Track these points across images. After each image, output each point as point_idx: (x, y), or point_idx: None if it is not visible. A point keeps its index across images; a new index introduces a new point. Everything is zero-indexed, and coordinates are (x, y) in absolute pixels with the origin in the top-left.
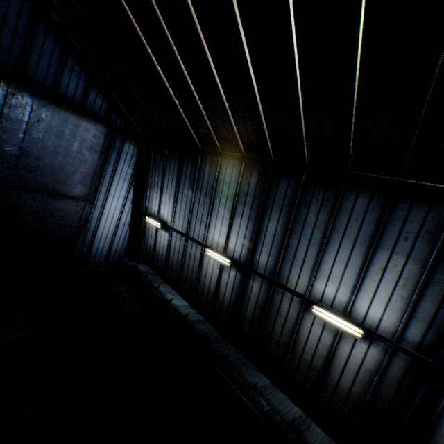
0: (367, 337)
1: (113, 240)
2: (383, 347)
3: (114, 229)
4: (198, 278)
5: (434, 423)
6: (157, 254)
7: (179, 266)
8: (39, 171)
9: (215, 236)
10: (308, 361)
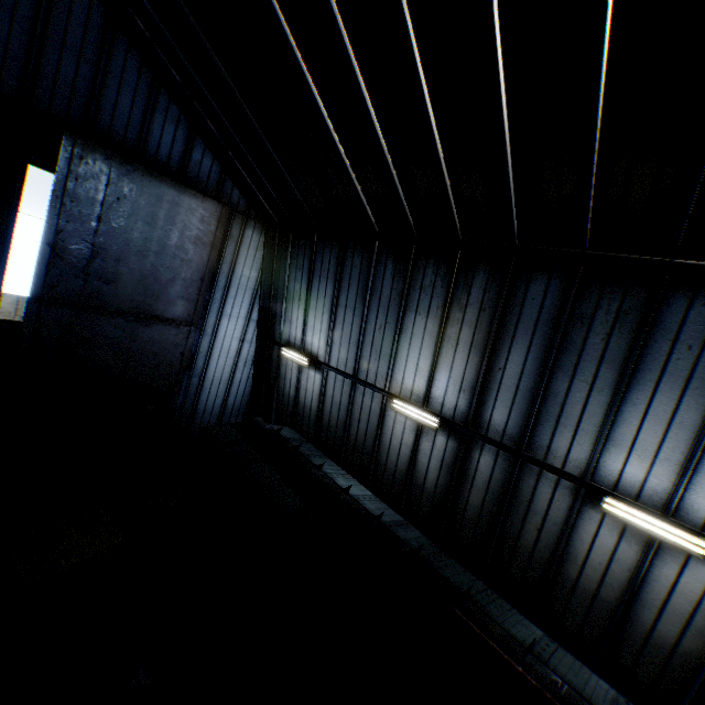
0: None
1: (229, 387)
2: None
3: (230, 370)
4: (377, 447)
5: None
6: (301, 409)
7: (341, 428)
8: (120, 280)
9: (407, 378)
10: (589, 590)
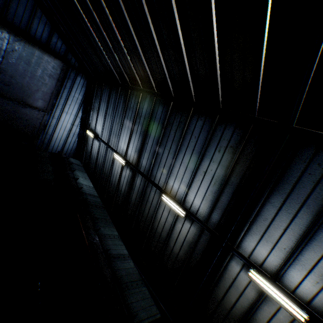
0: (191, 219)
1: (65, 143)
2: (198, 226)
3: (66, 136)
4: (110, 174)
5: (218, 280)
6: (91, 157)
7: (102, 165)
8: (12, 85)
9: (122, 146)
10: (159, 233)
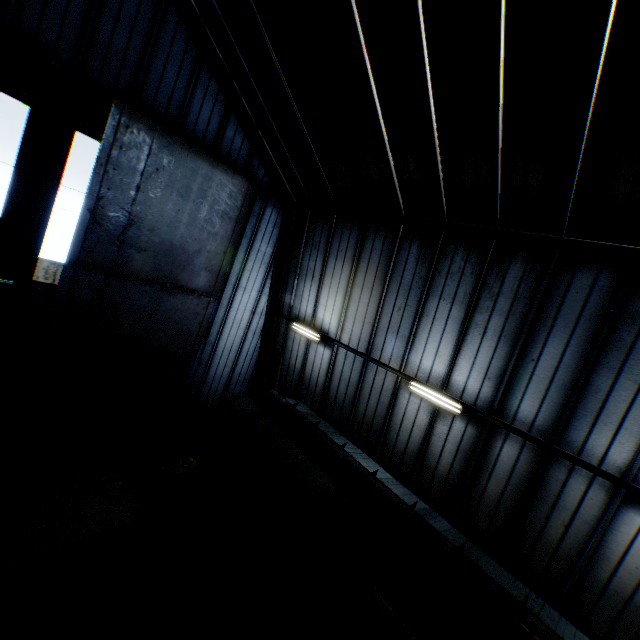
0: None
1: (238, 356)
2: None
3: (240, 340)
4: (386, 426)
5: None
6: (306, 382)
7: (348, 404)
8: (151, 249)
9: (425, 361)
10: (622, 594)
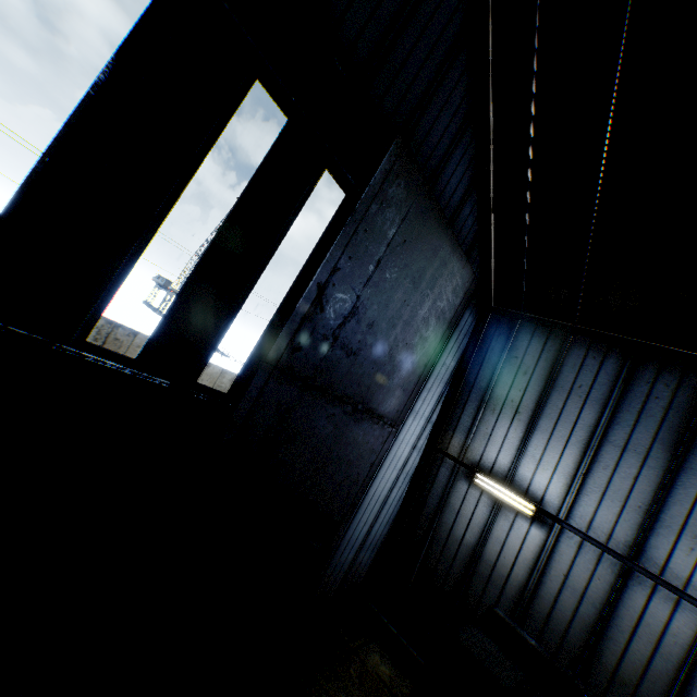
0: None
1: (380, 508)
2: None
3: (390, 485)
4: None
5: None
6: (484, 568)
7: (579, 632)
8: (360, 352)
9: None
10: None
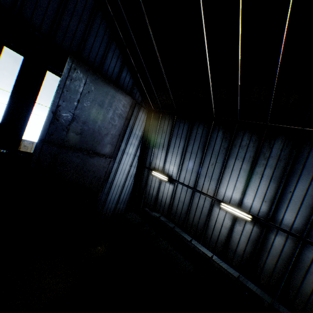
0: None
1: (122, 189)
2: None
3: (124, 180)
4: (206, 226)
5: None
6: (159, 202)
7: (183, 214)
8: (83, 133)
9: (227, 192)
10: None
